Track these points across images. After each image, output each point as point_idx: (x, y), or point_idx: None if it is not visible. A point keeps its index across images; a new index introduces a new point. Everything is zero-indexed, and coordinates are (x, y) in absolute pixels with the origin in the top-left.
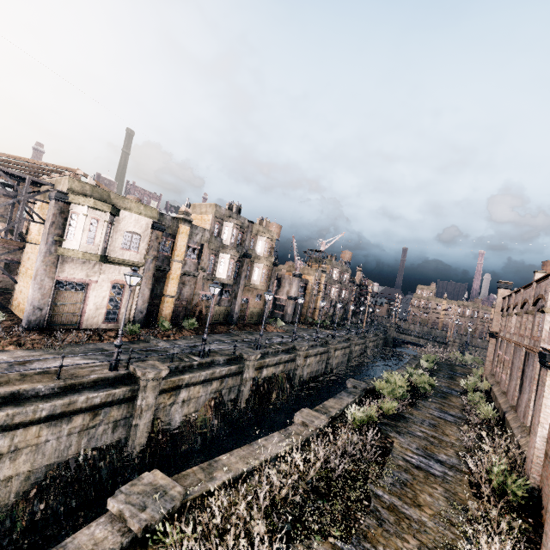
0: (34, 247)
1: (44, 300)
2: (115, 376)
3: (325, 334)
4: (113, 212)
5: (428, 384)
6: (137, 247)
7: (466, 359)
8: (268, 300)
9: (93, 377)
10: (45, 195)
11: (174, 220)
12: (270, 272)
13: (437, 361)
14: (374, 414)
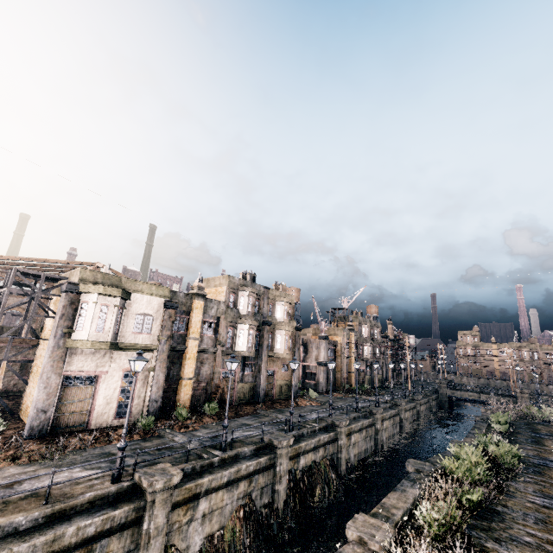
0: (46, 342)
1: (49, 400)
2: (117, 491)
3: (366, 402)
4: (123, 296)
5: (511, 455)
6: (149, 328)
7: (545, 414)
8: (294, 369)
9: (88, 496)
10: (60, 289)
11: (187, 296)
12: (293, 338)
13: (510, 420)
14: (455, 513)
